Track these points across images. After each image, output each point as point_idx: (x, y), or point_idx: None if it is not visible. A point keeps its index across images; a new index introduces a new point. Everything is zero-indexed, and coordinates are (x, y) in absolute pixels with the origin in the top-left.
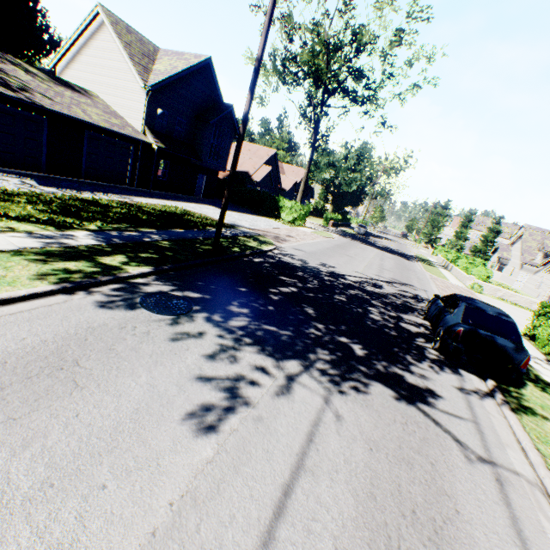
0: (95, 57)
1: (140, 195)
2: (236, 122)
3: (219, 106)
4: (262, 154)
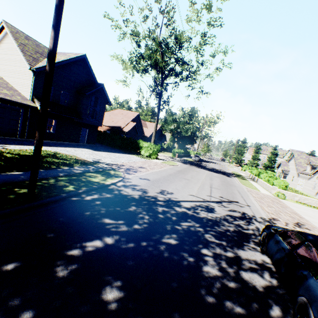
0: (2, 54)
1: (21, 143)
2: (107, 94)
3: (94, 84)
4: (130, 115)
